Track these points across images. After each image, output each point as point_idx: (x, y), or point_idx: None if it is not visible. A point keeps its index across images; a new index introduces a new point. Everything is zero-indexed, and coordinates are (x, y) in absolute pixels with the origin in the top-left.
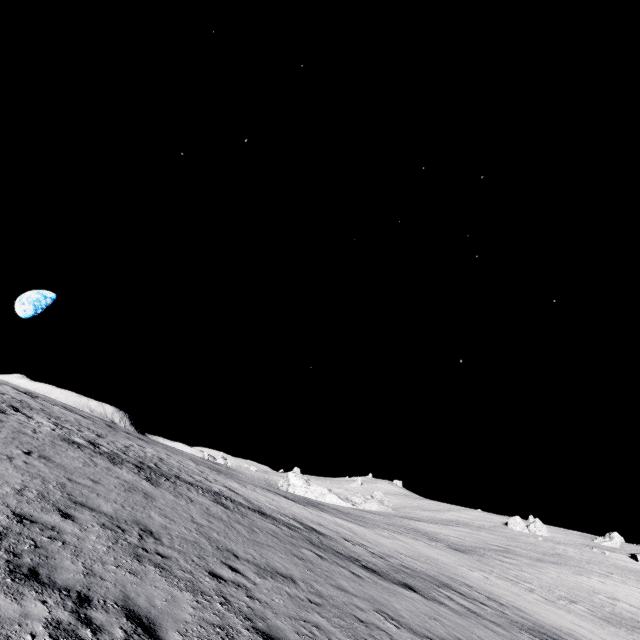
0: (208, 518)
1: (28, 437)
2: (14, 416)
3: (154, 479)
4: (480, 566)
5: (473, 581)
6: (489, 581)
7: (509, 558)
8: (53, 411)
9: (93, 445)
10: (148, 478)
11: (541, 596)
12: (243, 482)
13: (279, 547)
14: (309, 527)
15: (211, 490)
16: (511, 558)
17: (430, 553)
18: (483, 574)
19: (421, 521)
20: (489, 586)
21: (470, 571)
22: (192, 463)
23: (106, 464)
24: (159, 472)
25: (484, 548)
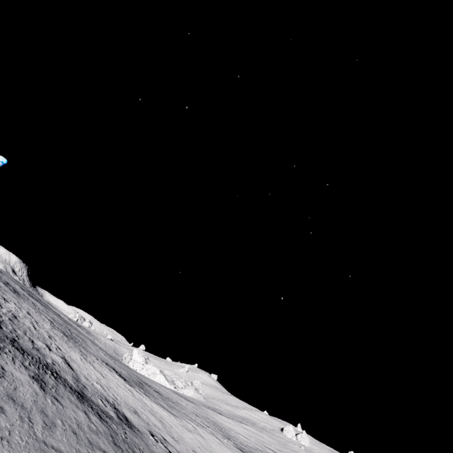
0: (4, 404)
1: None
2: None
3: None
4: None
5: None
6: None
7: None
8: None
9: None
10: None
11: None
12: (87, 353)
13: (70, 451)
14: (123, 416)
15: (42, 361)
16: None
17: (220, 452)
18: None
19: (222, 414)
20: None
21: None
22: (48, 325)
23: None
24: None
25: (262, 451)
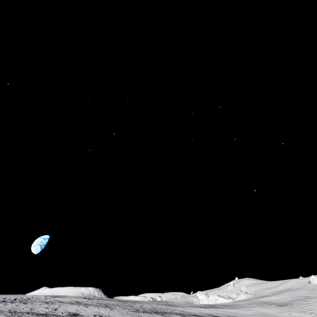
0: None
1: (130, 313)
2: (114, 309)
3: (163, 315)
4: (289, 310)
5: (282, 316)
6: (291, 315)
7: (306, 301)
8: (107, 302)
9: (138, 310)
10: (161, 315)
11: (315, 314)
12: (182, 306)
13: None
14: (213, 315)
15: (177, 313)
16: (307, 301)
17: (266, 311)
18: (289, 313)
19: (266, 296)
20: (289, 316)
21: (283, 313)
22: (160, 305)
23: (150, 314)
24: (160, 312)
25: (295, 300)
